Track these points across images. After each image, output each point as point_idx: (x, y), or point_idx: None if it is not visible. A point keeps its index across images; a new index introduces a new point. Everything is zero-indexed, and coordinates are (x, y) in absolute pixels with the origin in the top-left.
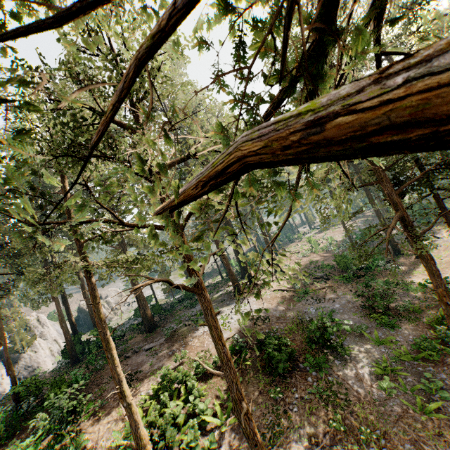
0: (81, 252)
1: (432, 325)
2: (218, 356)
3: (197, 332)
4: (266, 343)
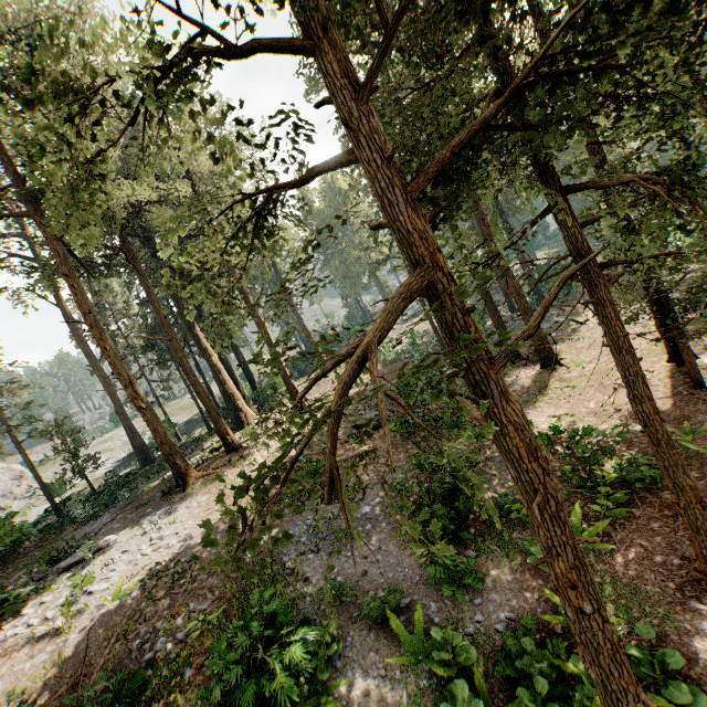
0: None
1: None
2: None
3: None
4: None
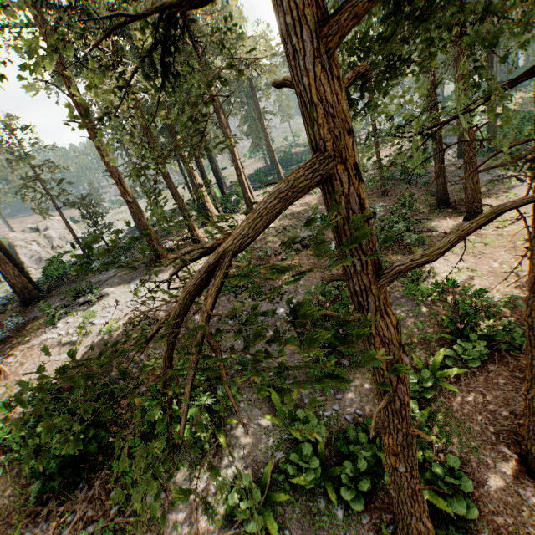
0: None
1: None
2: None
3: (41, 336)
4: None
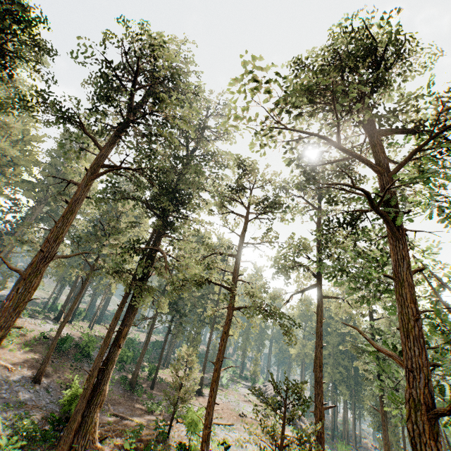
0: None
1: None
2: (71, 307)
3: (22, 318)
4: (66, 336)
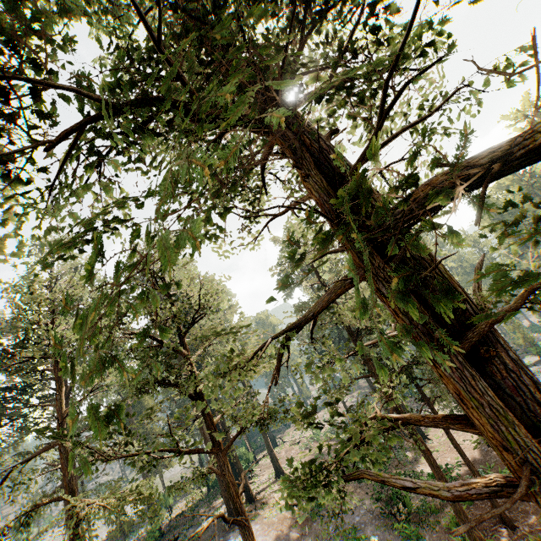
0: (72, 486)
1: (451, 528)
2: None
3: None
4: None
